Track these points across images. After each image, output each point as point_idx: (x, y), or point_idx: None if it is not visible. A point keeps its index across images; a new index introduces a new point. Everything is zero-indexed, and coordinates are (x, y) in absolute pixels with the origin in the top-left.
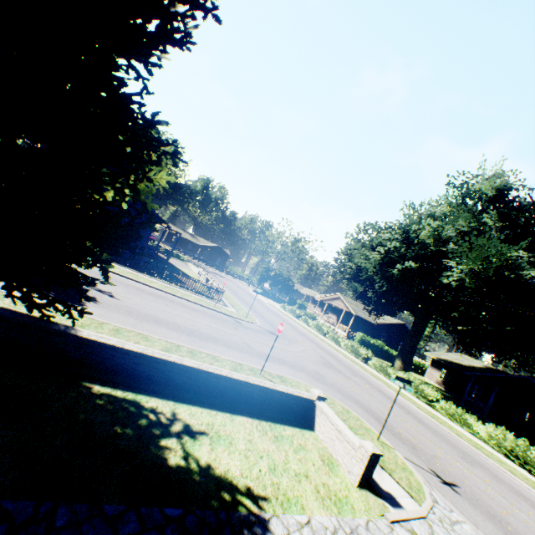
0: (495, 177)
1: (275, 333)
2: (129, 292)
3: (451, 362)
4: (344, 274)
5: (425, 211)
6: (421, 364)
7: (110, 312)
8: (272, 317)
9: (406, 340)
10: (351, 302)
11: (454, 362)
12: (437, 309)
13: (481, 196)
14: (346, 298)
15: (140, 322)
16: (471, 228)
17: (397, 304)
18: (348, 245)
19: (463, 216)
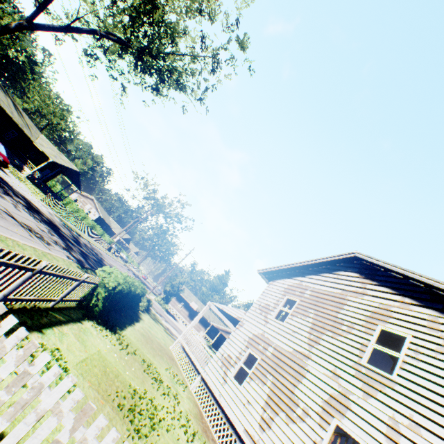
0: None
1: None
2: None
3: None
4: None
5: None
6: None
7: None
8: None
9: None
10: None
11: None
12: None
13: None
14: None
15: None
16: None
17: None
18: None
19: None
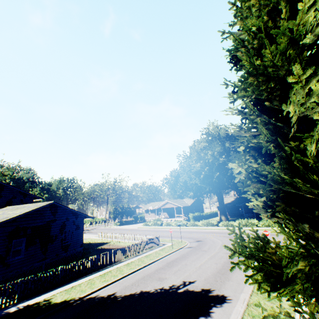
0: (221, 129)
1: (199, 240)
2: (175, 274)
3: (226, 204)
4: (178, 190)
5: (196, 147)
6: (213, 211)
7: (225, 287)
8: (166, 233)
9: (220, 205)
10: (174, 201)
11: (226, 203)
12: (231, 187)
13: (220, 137)
14: (171, 201)
15: (231, 280)
16: (222, 150)
17: (212, 192)
18: (171, 175)
19: (217, 146)
